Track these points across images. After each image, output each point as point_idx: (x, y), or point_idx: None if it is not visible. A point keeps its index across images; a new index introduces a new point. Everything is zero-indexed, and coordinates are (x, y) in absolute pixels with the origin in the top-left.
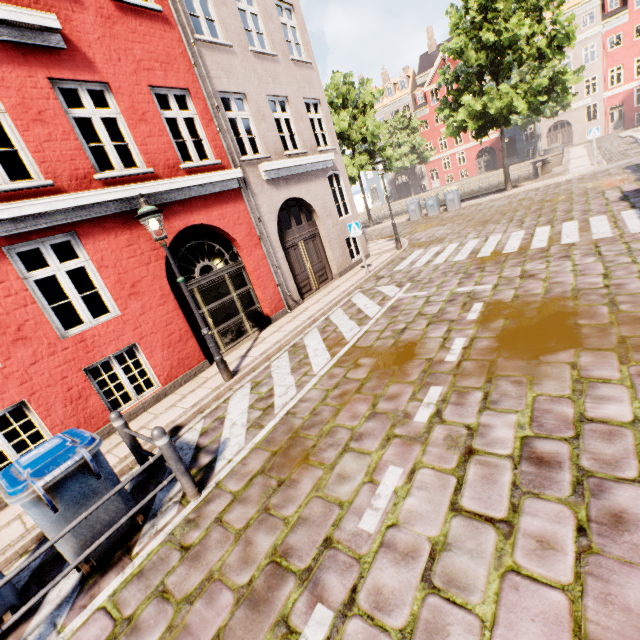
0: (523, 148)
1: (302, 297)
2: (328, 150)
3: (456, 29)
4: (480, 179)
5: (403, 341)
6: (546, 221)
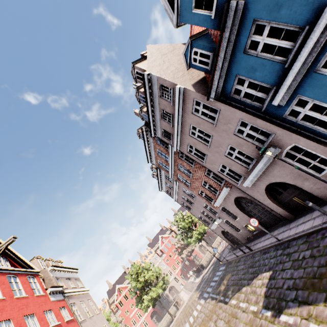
0: (165, 303)
1: None
2: None
3: (131, 280)
4: (159, 326)
5: None
6: (190, 315)
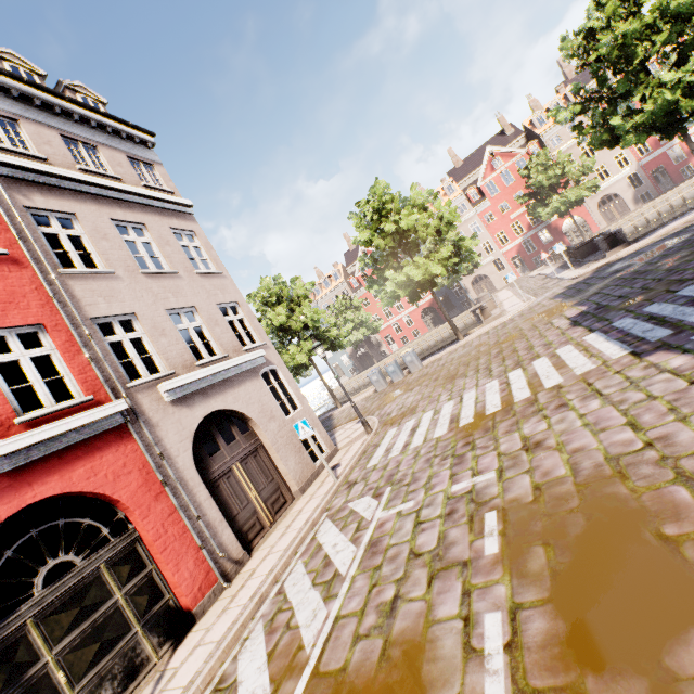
0: (458, 301)
1: (250, 546)
2: (257, 347)
3: (360, 226)
4: (432, 334)
5: (397, 640)
6: (514, 363)
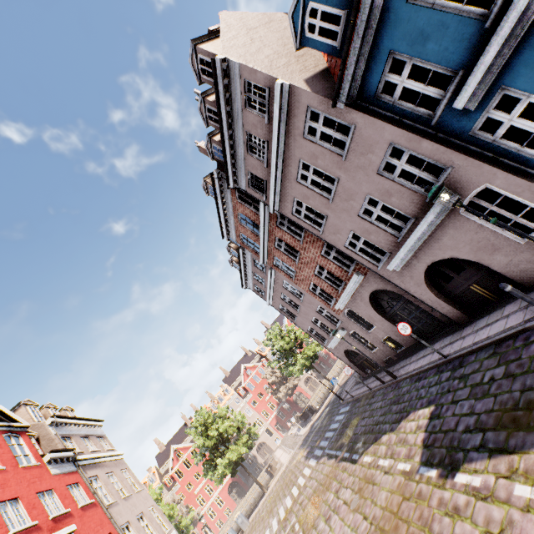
0: (252, 468)
1: None
2: (170, 530)
3: (196, 436)
4: (242, 504)
5: None
6: (292, 485)
